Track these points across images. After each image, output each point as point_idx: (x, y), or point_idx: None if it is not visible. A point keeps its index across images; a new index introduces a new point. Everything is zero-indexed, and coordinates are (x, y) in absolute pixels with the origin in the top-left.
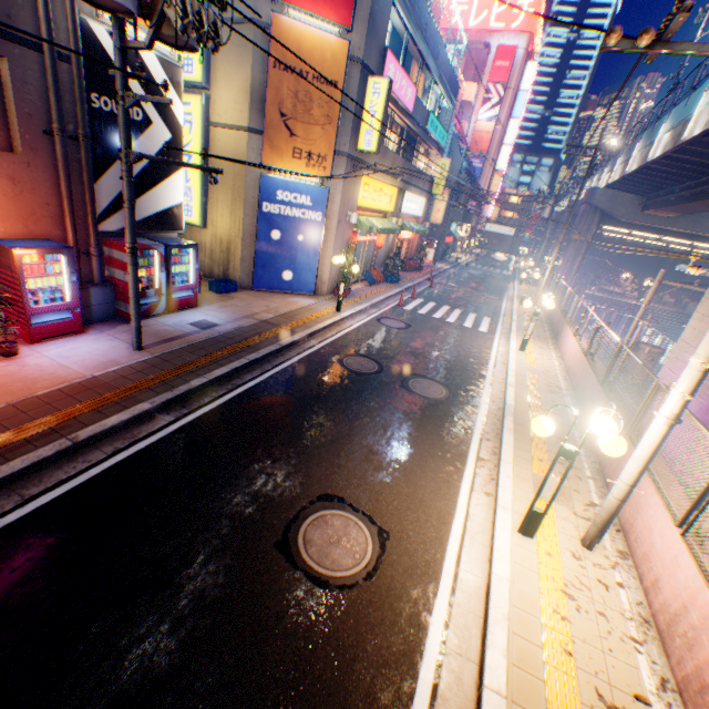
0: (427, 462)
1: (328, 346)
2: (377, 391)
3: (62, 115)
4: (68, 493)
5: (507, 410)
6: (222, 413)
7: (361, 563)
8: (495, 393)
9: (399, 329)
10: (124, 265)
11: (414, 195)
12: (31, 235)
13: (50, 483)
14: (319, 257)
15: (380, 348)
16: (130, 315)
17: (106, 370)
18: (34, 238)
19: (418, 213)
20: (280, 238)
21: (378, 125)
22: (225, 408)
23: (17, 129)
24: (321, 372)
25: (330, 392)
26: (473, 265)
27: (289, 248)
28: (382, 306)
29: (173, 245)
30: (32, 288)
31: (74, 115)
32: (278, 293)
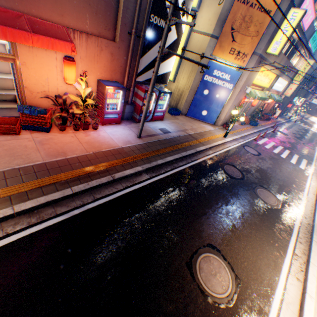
0: (263, 244)
1: (217, 156)
2: (239, 190)
3: (137, 25)
4: (108, 201)
5: (315, 228)
6: (167, 180)
7: (225, 293)
8: (307, 213)
9: (253, 155)
10: (141, 98)
11: (283, 79)
12: (112, 79)
13: (103, 194)
14: (223, 107)
15: (243, 164)
16: (137, 119)
17: (126, 145)
18: (112, 81)
19: (280, 89)
20: (207, 94)
21: (285, 39)
22: (169, 178)
23: (118, 30)
24: (213, 171)
25: (216, 184)
26: (298, 122)
27: (209, 100)
28: (246, 138)
29: (162, 91)
30: (107, 103)
31: (141, 25)
32: (196, 120)
